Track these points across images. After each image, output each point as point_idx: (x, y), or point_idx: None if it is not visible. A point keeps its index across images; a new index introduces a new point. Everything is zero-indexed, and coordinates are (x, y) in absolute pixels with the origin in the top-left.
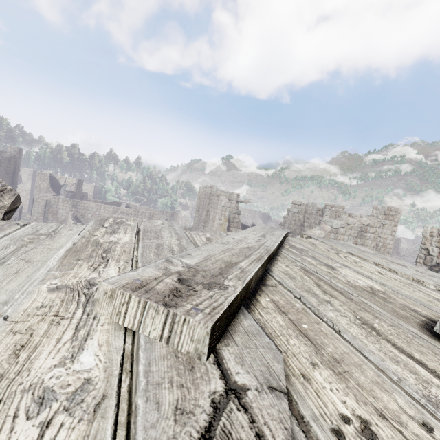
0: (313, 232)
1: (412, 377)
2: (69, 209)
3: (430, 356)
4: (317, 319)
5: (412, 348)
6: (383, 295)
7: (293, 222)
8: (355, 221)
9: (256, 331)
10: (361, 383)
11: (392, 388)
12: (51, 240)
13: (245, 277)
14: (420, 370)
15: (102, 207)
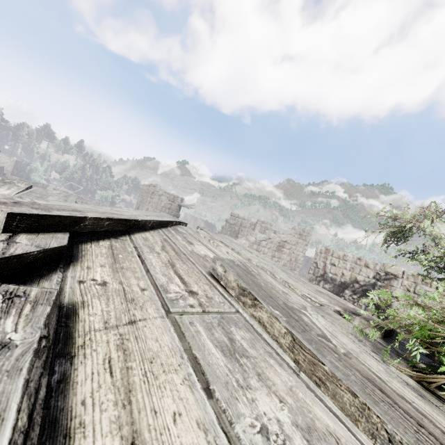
0: (239, 241)
1: (165, 280)
2: None
3: (193, 278)
4: (135, 256)
5: (186, 274)
6: (209, 259)
7: (229, 232)
8: (276, 236)
9: (61, 238)
10: (125, 275)
11: (143, 279)
12: None
13: (78, 215)
14: (175, 279)
15: None
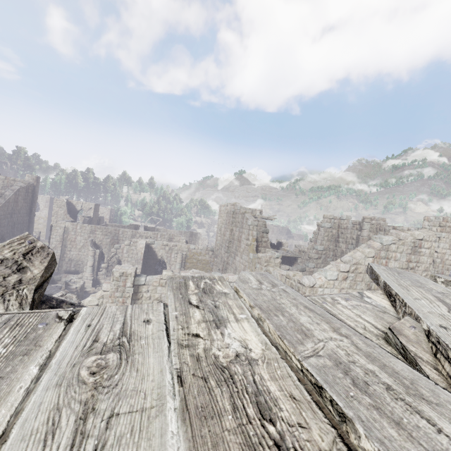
0: (361, 251)
1: None
2: (87, 235)
3: None
4: None
5: None
6: None
7: (325, 238)
8: (408, 235)
9: None
10: None
11: None
12: (132, 371)
13: None
14: None
15: (121, 232)
